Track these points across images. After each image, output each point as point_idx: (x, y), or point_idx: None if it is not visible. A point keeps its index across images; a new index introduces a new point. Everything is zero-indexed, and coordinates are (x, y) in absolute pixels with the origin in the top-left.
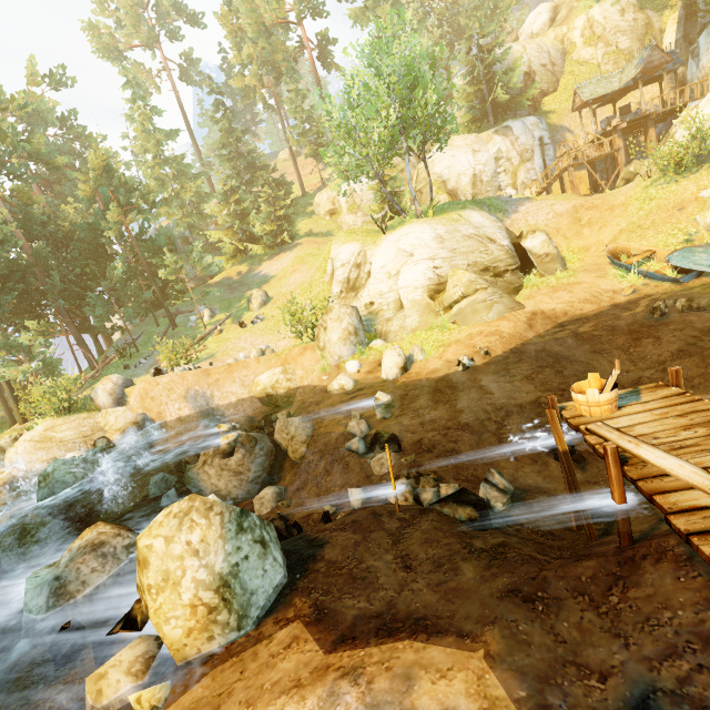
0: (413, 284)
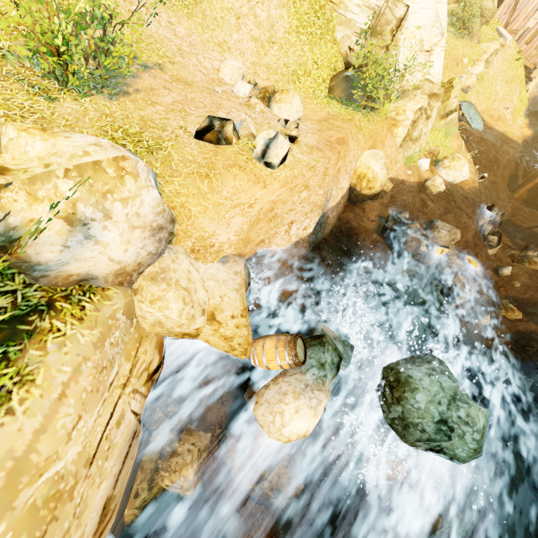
0: (437, 76)
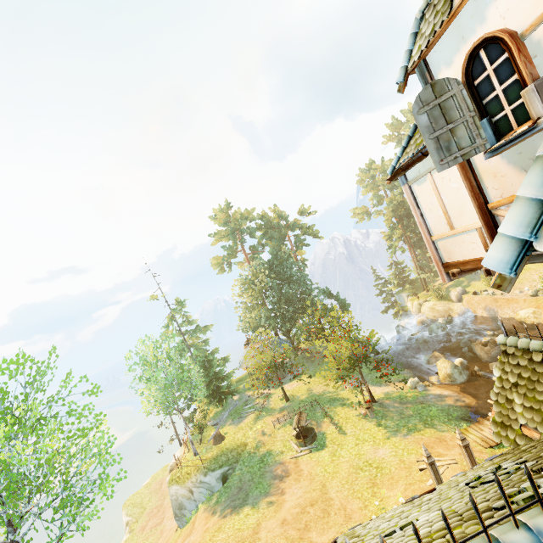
0: None
